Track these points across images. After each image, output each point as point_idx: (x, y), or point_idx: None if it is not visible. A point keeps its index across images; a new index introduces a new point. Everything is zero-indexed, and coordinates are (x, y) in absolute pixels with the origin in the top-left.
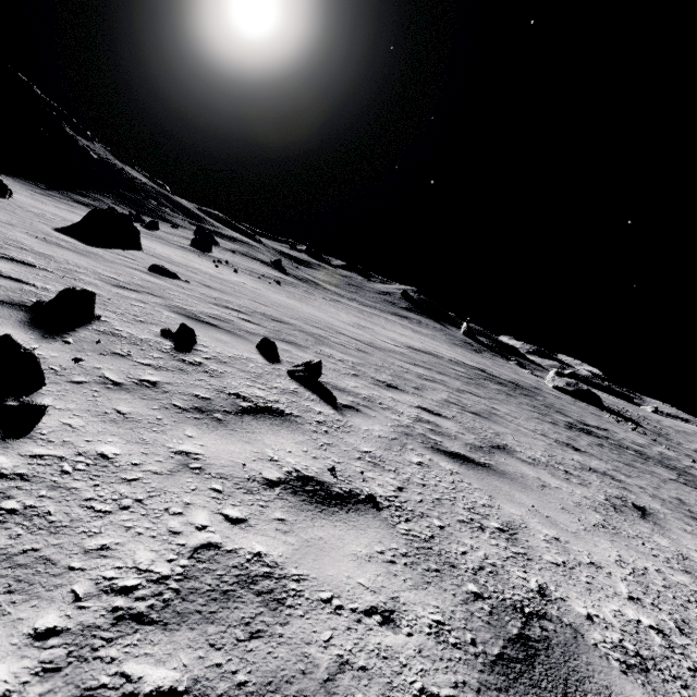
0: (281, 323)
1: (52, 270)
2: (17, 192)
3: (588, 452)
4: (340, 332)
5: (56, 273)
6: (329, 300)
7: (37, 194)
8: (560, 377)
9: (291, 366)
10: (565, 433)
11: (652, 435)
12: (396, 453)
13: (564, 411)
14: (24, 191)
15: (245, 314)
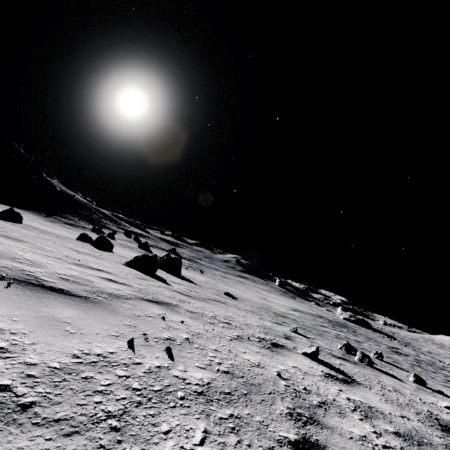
0: (287, 318)
1: (282, 323)
2: (55, 227)
3: (427, 369)
4: (282, 311)
5: (286, 325)
6: (223, 277)
7: (50, 222)
8: (344, 311)
9: (373, 355)
10: (405, 358)
11: (405, 344)
12: (446, 388)
13: (374, 339)
14: (47, 222)
15: (283, 317)
